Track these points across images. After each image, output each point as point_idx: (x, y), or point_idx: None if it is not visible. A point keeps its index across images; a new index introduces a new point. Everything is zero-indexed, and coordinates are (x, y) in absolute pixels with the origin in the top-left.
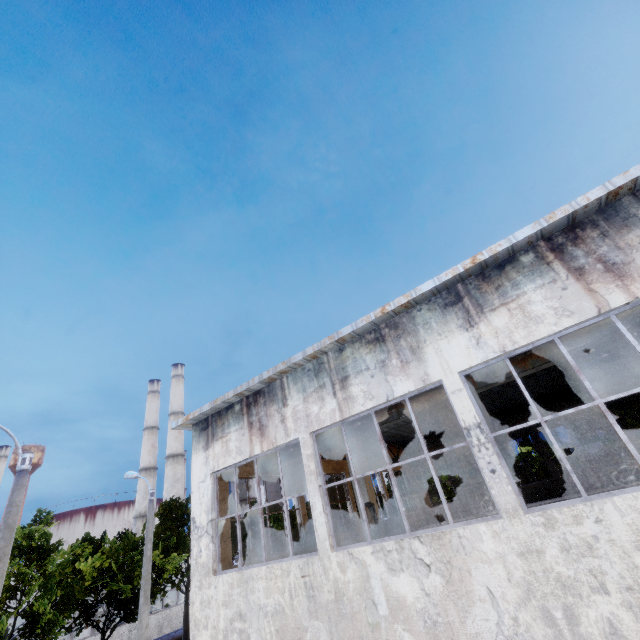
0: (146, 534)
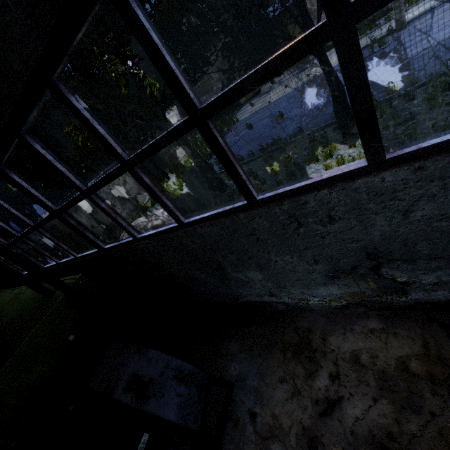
0: None
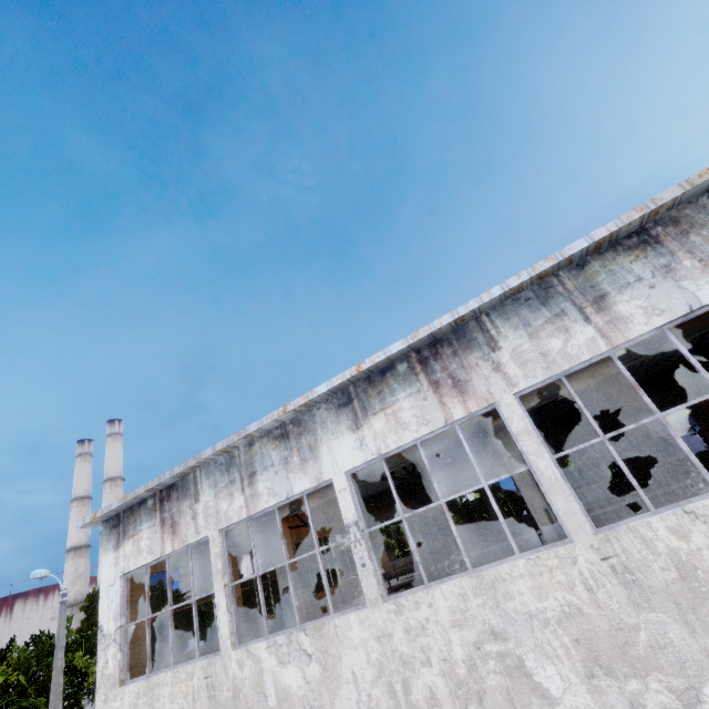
0: (56, 642)
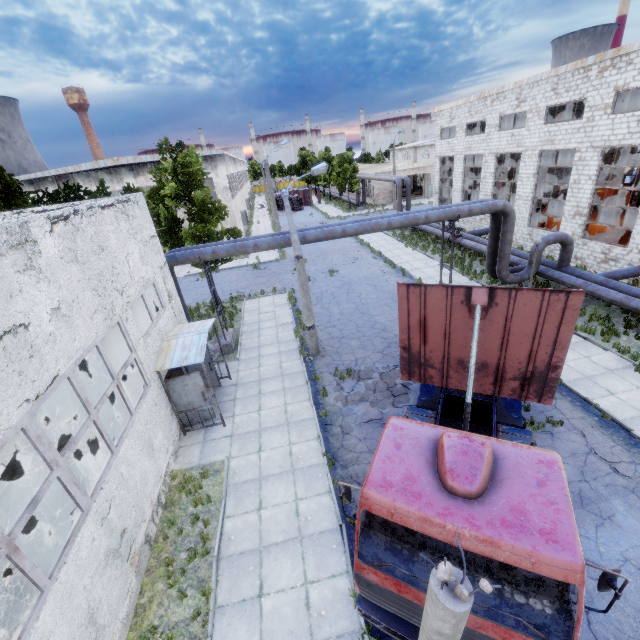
0: None
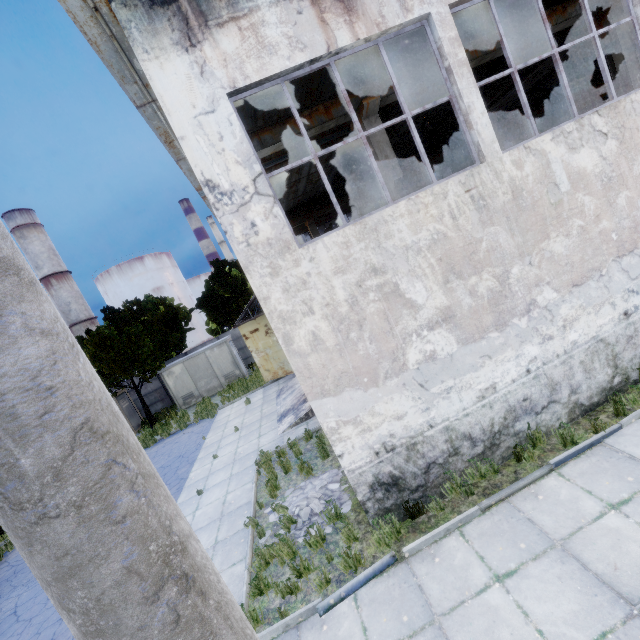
0: None
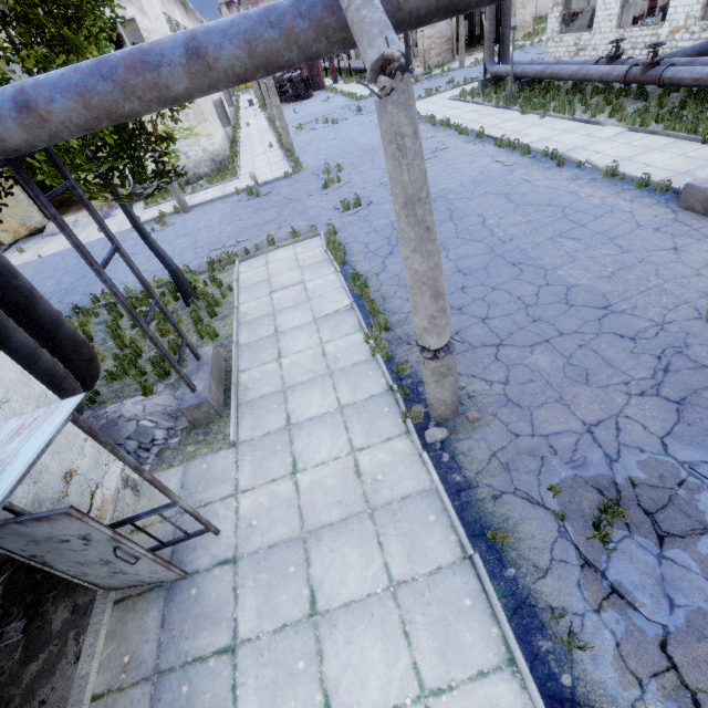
0: None
